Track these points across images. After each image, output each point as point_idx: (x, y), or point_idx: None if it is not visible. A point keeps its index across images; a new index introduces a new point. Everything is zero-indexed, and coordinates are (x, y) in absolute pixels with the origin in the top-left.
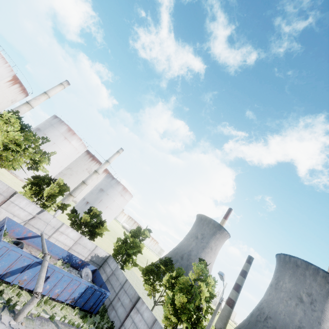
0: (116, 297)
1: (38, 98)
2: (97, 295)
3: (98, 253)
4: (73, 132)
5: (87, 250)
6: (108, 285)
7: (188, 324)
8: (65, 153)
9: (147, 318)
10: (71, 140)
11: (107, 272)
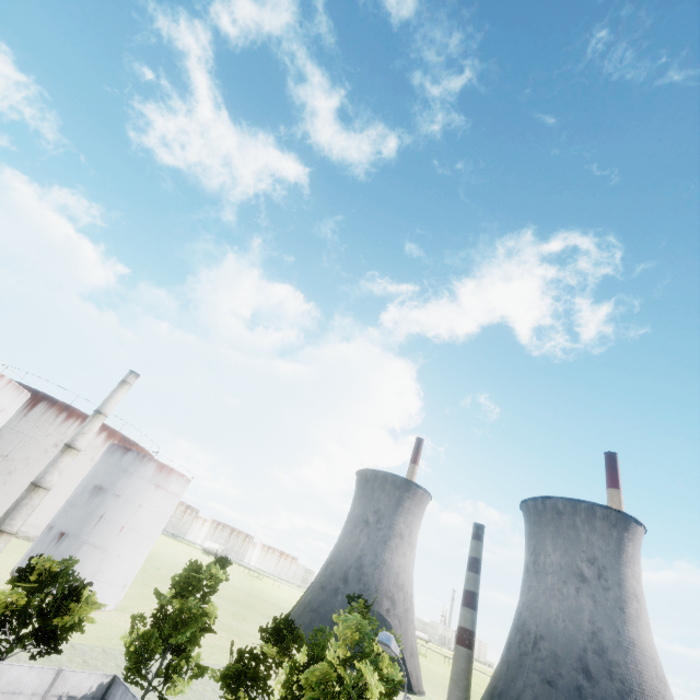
0: None
1: None
2: None
3: (72, 690)
4: None
5: (26, 697)
6: None
7: None
8: None
9: None
10: None
11: None
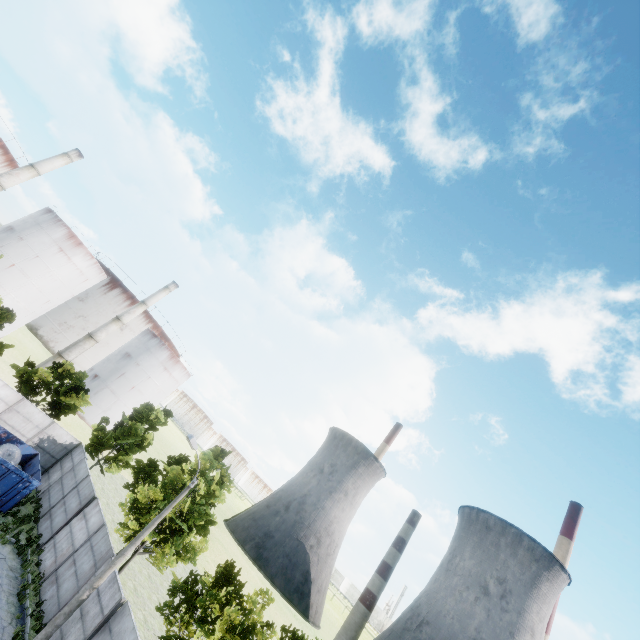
0: (62, 501)
1: (16, 174)
2: (13, 481)
3: (56, 436)
4: (78, 241)
5: (33, 425)
6: (58, 486)
7: (156, 533)
8: (57, 277)
9: (92, 524)
10: (72, 255)
11: (64, 469)
